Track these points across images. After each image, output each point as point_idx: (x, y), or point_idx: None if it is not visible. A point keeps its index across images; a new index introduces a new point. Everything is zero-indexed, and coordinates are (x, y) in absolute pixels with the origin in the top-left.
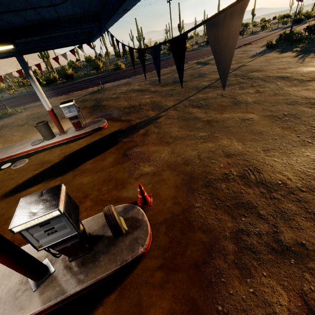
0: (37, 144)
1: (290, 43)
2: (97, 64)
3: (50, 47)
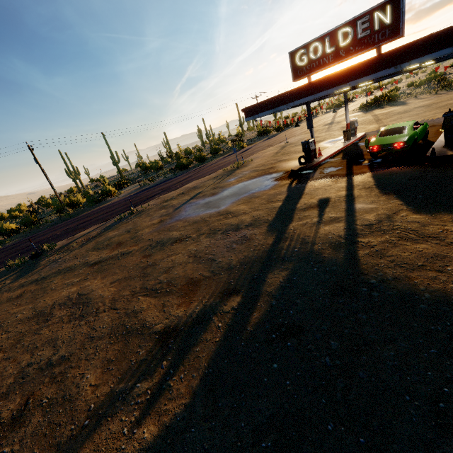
0: (349, 141)
1: (375, 107)
2: (217, 148)
3: (325, 98)
